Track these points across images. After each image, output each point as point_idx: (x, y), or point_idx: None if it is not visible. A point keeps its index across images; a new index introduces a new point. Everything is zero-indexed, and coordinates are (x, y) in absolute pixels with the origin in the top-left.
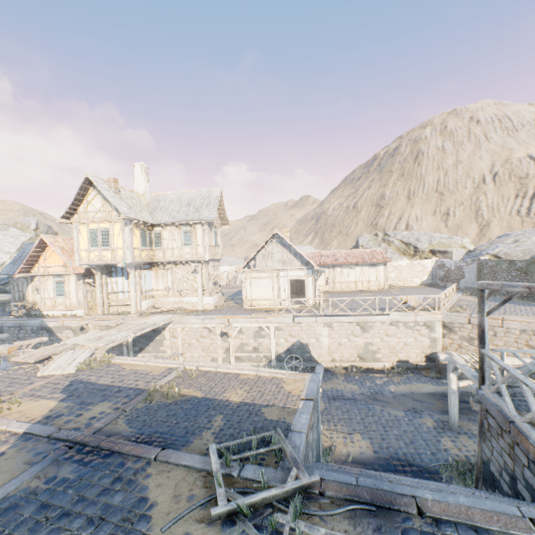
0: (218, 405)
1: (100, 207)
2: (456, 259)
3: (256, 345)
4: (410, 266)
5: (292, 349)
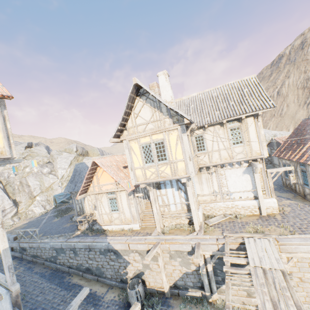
0: None
1: (150, 117)
2: None
3: None
4: None
5: None
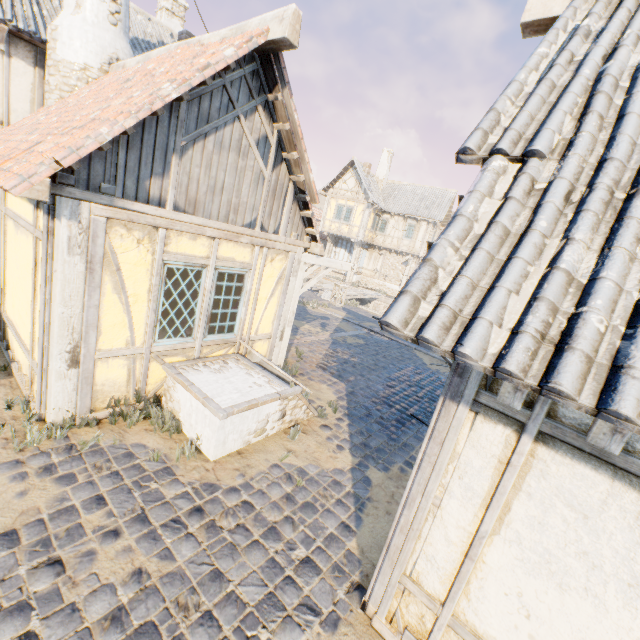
0: None
1: (352, 188)
2: None
3: None
4: None
5: None
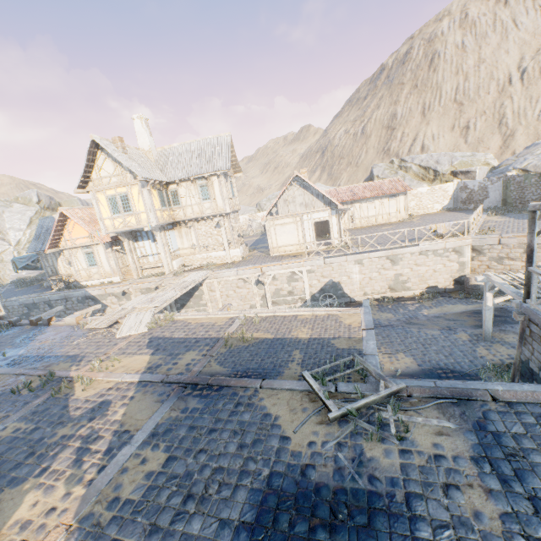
0: (291, 343)
1: (113, 171)
2: (479, 179)
3: (290, 289)
4: (431, 192)
5: (325, 289)
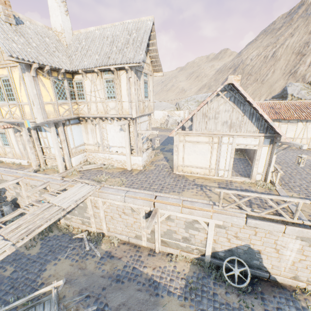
0: None
1: None
2: None
3: (186, 236)
4: None
5: (236, 252)
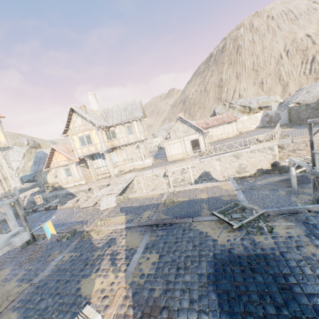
0: (199, 201)
1: (81, 123)
2: (274, 109)
3: (182, 178)
4: (249, 119)
5: (202, 176)
